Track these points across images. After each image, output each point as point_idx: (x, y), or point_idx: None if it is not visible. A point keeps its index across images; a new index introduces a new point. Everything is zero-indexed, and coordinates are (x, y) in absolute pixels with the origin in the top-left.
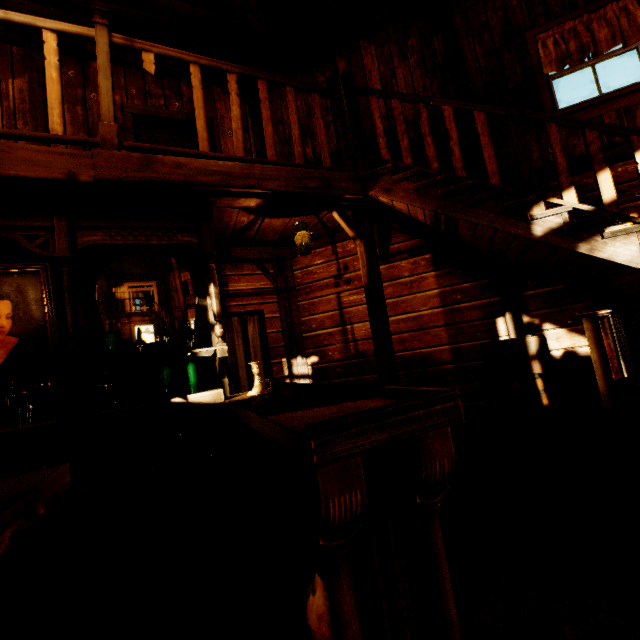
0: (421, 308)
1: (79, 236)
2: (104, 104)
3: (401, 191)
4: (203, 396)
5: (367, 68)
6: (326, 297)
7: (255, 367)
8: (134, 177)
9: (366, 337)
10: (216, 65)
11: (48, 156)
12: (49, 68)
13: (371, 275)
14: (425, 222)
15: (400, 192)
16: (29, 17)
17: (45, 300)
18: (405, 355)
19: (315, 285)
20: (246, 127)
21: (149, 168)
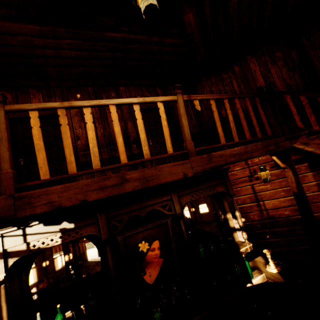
0: (306, 192)
1: (181, 200)
2: (186, 132)
3: (315, 144)
4: (258, 279)
5: (252, 69)
6: (245, 187)
7: (268, 254)
8: (207, 168)
9: (273, 208)
10: (220, 97)
11: (174, 167)
12: (163, 121)
13: (299, 187)
14: (318, 153)
15: (314, 144)
16: (152, 98)
17: (171, 236)
18: (299, 217)
19: (237, 181)
20: (187, 103)
21: (211, 161)
